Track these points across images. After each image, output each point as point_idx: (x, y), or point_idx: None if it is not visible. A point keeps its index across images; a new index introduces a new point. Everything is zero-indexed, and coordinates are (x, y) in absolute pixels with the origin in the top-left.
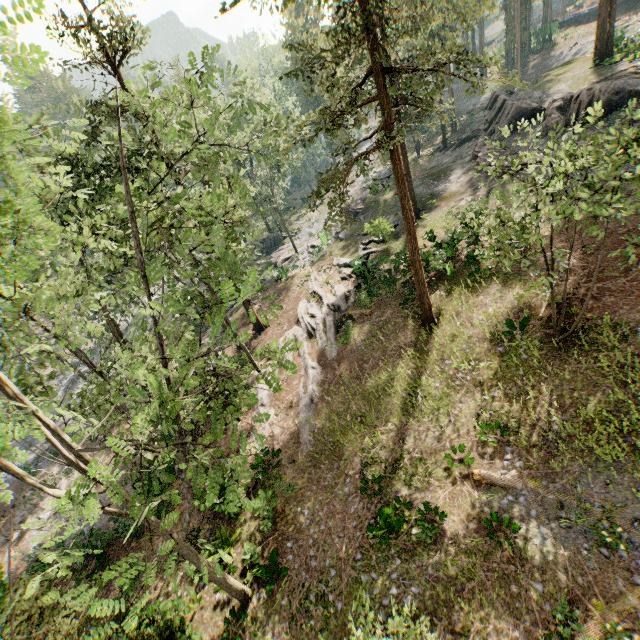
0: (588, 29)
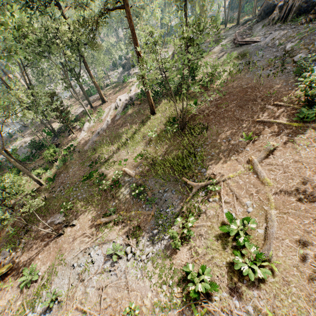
0: None
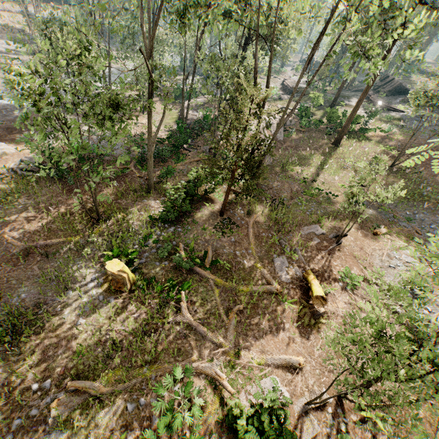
0: (427, 79)
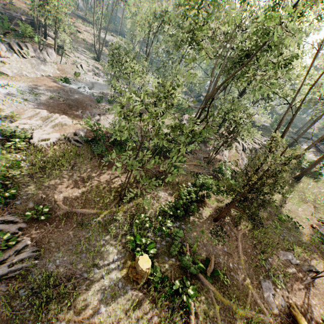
0: None
